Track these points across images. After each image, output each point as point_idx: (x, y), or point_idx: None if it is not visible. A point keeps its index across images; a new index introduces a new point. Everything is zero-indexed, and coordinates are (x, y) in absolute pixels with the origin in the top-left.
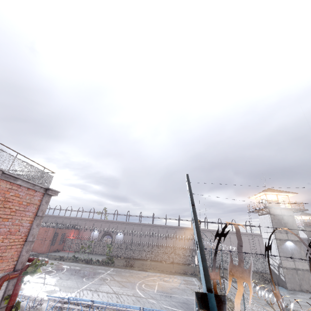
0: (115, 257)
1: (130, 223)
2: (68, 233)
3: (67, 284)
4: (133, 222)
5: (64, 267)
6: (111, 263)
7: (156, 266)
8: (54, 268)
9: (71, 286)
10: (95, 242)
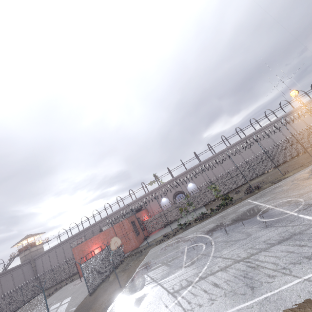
0: (212, 203)
1: (193, 168)
2: (141, 217)
3: (273, 236)
4: (195, 166)
5: (196, 236)
6: (225, 204)
7: (275, 174)
8: (186, 244)
9: (293, 233)
10: (177, 205)
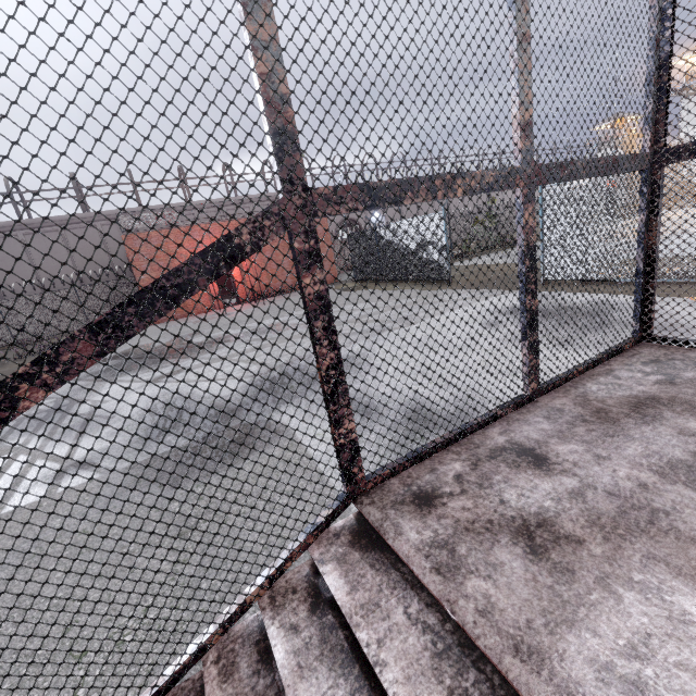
0: None
1: None
2: None
3: None
4: None
5: None
6: None
7: None
8: None
9: None
10: None
